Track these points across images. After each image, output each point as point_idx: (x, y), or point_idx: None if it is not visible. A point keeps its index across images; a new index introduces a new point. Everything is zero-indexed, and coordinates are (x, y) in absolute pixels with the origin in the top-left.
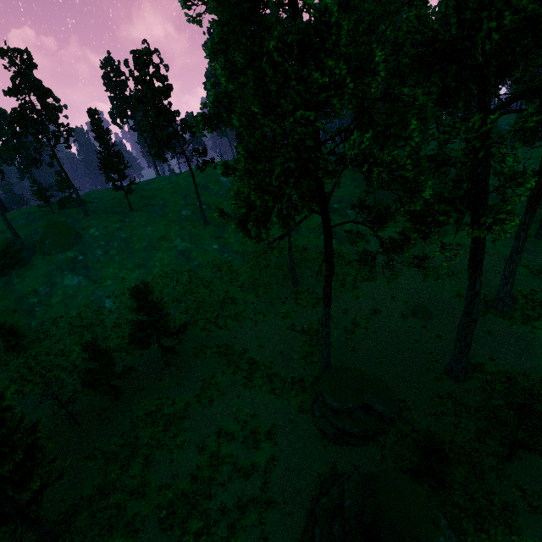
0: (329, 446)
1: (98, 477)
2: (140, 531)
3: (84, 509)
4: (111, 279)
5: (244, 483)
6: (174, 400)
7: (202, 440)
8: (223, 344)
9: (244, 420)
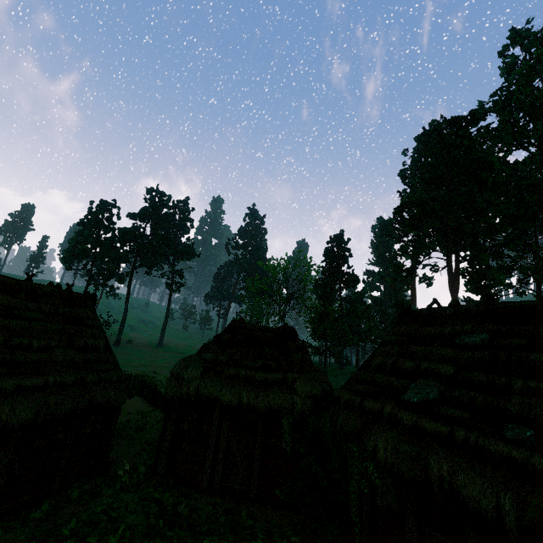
0: None
1: None
2: None
3: None
4: None
5: None
6: None
7: None
8: None
9: None
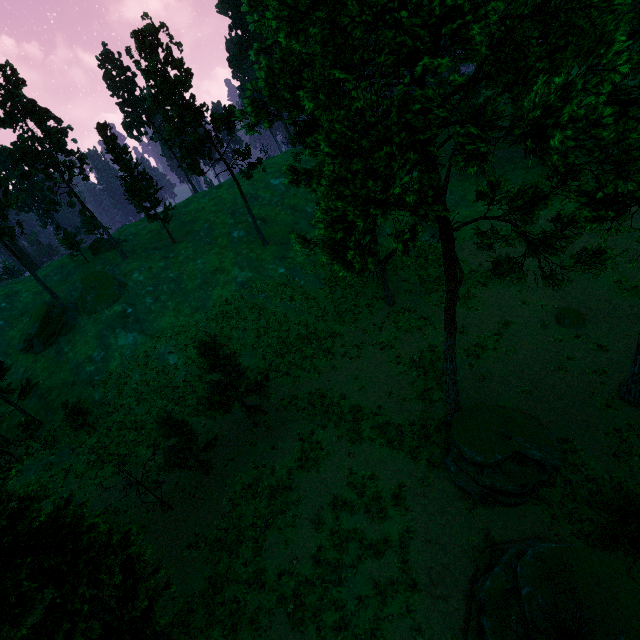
0: (477, 509)
1: (207, 568)
2: (267, 628)
3: (199, 606)
4: (169, 330)
5: (377, 563)
6: (272, 468)
7: (317, 515)
8: (316, 391)
9: (361, 484)
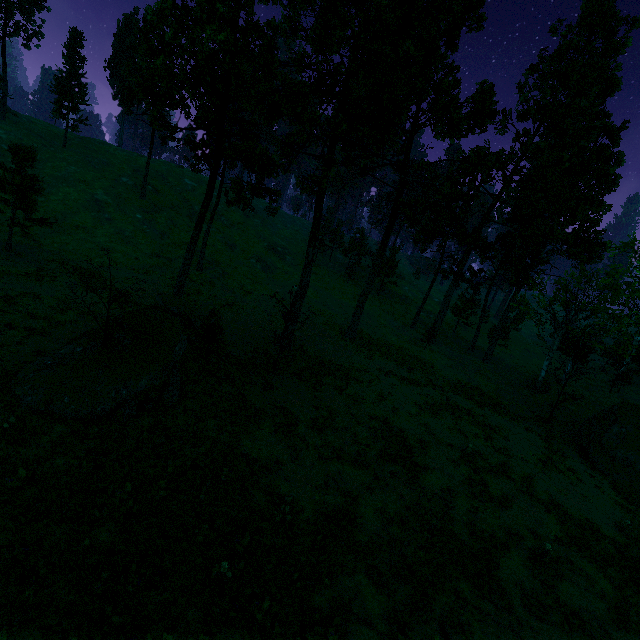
0: None
1: None
2: None
3: None
4: None
5: (27, 320)
6: None
7: (5, 287)
8: (88, 268)
9: (64, 300)
